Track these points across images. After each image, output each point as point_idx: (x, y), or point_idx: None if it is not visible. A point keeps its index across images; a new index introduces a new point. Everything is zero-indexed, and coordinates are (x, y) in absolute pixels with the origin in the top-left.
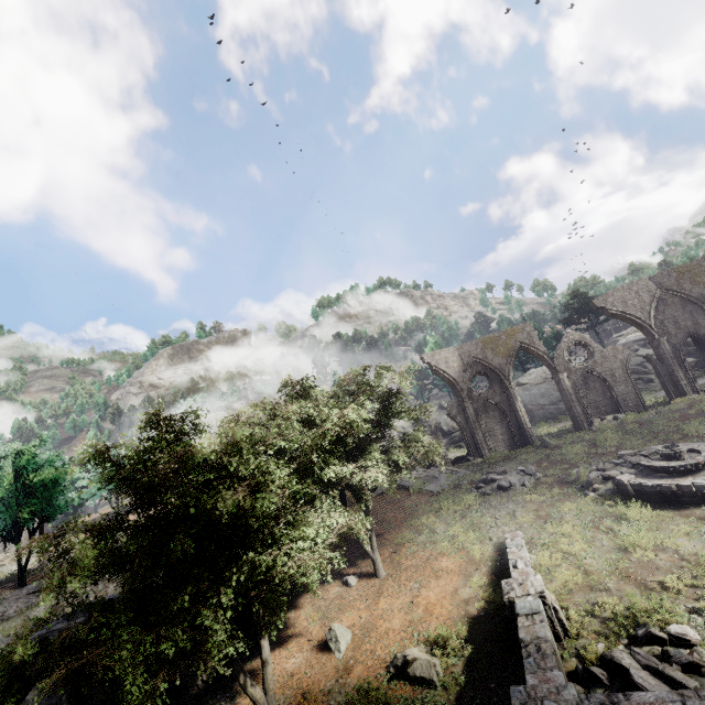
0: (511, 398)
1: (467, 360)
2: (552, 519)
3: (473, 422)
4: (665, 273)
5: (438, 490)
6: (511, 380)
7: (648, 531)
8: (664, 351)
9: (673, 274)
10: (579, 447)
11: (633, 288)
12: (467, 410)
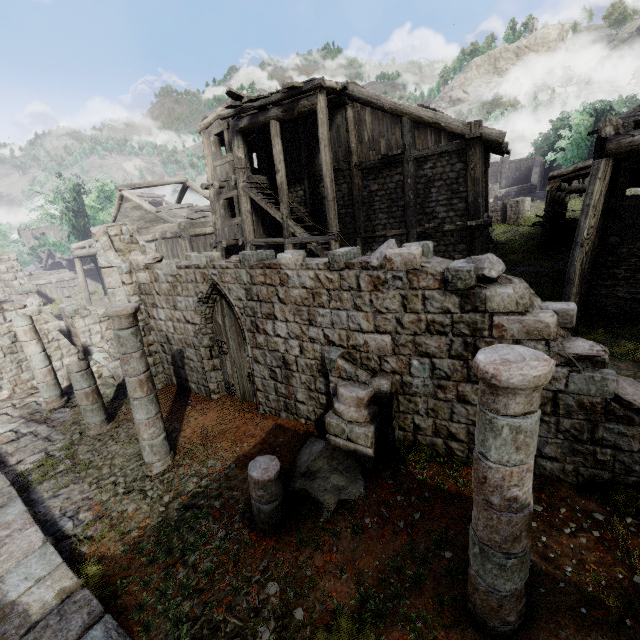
0: None
1: None
2: None
3: None
4: None
5: None
6: None
7: None
8: None
9: None
10: None
11: None
12: None
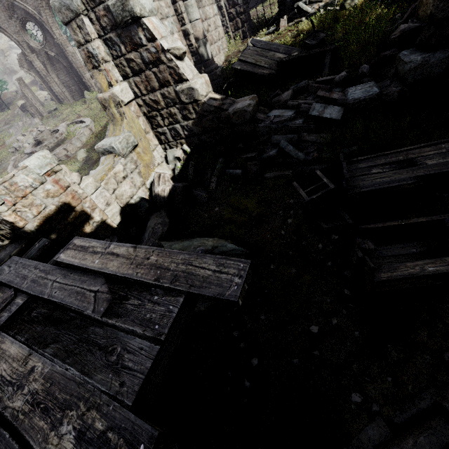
0: (62, 49)
1: (6, 3)
2: None
3: (44, 76)
4: None
5: (8, 144)
6: (55, 28)
7: None
8: None
9: None
10: (84, 107)
11: None
12: (34, 64)
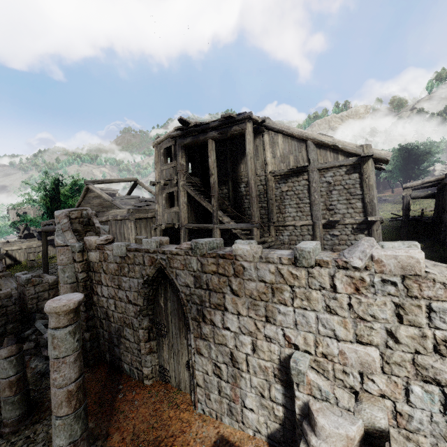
0: None
1: None
2: None
3: None
4: None
5: None
6: None
7: None
8: None
9: None
10: None
11: None
12: None
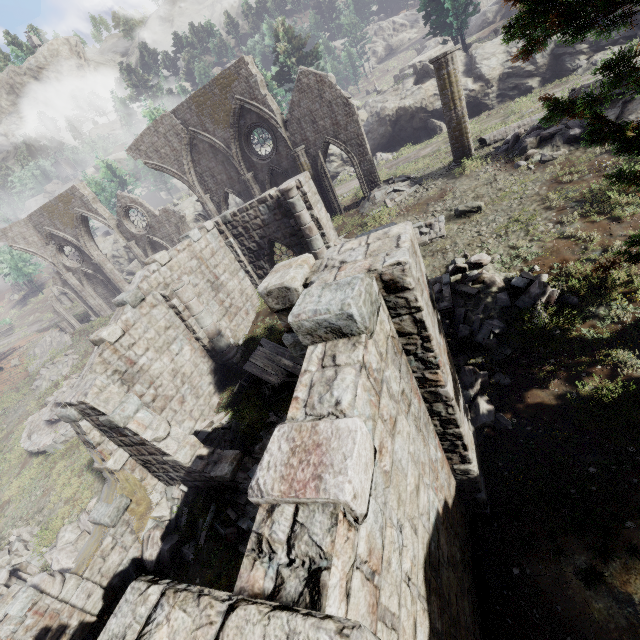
0: (100, 268)
1: (44, 233)
2: (2, 443)
3: (79, 292)
4: (186, 105)
5: (31, 372)
6: (93, 250)
7: (1, 475)
8: (209, 213)
9: (193, 107)
10: None
11: (160, 129)
12: (69, 282)
